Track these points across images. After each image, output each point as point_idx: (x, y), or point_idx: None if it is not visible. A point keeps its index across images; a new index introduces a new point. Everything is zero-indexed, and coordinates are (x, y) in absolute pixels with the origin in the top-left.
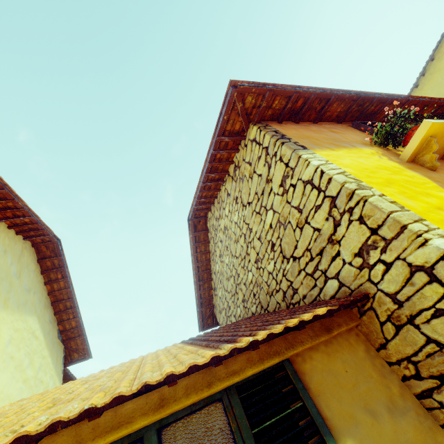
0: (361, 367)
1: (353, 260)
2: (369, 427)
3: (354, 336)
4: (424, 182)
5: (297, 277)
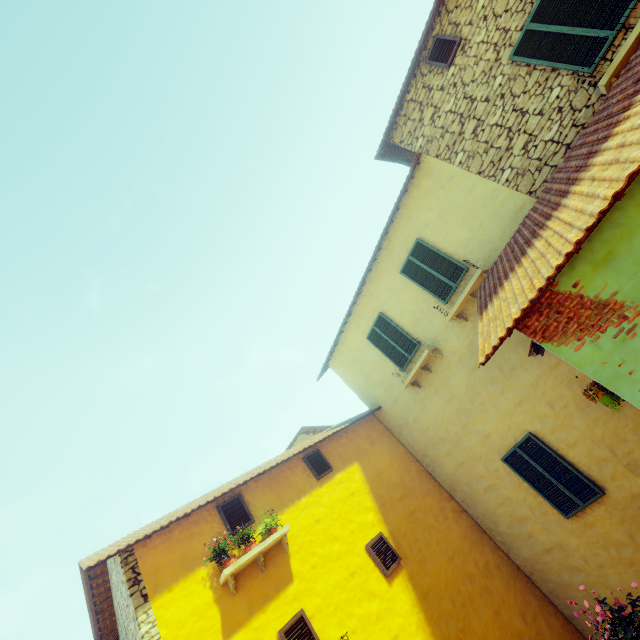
0: None
1: None
2: None
3: None
4: (214, 625)
5: None
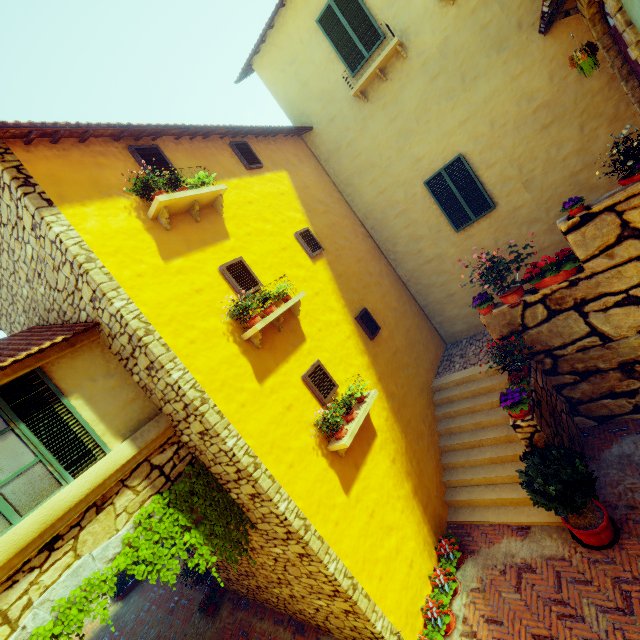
0: (95, 360)
1: (90, 303)
2: (90, 386)
3: (96, 344)
4: (149, 247)
5: (64, 304)
